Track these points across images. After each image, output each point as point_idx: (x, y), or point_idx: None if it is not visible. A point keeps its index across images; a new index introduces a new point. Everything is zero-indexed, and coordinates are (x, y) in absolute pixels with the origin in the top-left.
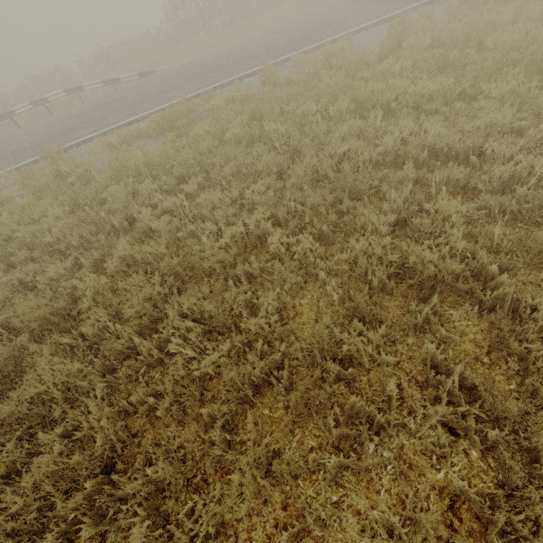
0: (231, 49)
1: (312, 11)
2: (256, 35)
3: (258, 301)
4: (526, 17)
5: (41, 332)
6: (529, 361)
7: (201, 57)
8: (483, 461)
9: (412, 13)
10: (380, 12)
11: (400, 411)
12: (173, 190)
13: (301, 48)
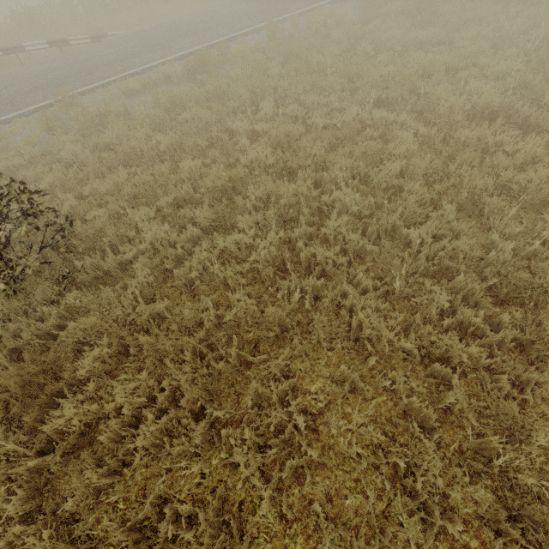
0: (199, 16)
1: None
2: (216, 6)
3: (393, 145)
4: None
5: (212, 203)
6: None
7: (163, 23)
8: None
9: None
10: None
11: None
12: (245, 113)
13: (281, 16)
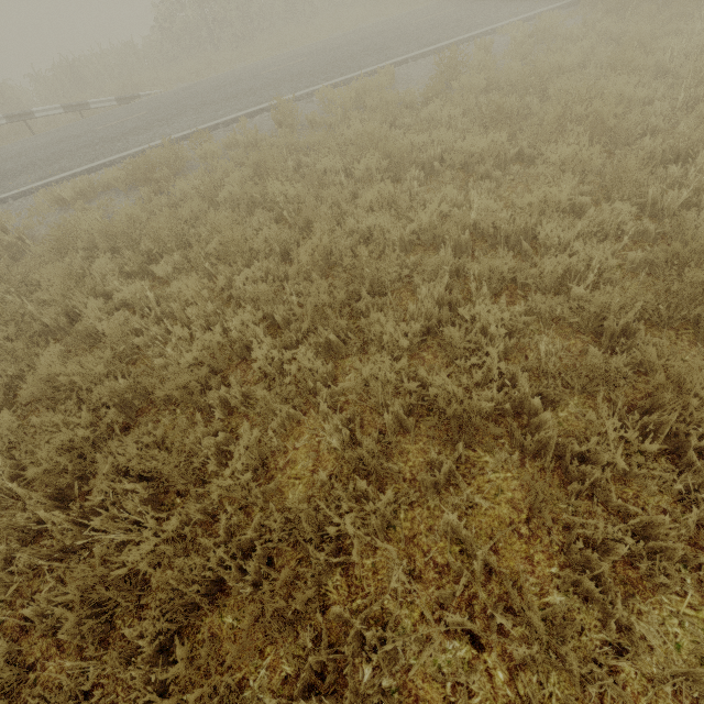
0: (243, 73)
1: (352, 30)
2: (278, 56)
3: (230, 448)
4: (597, 60)
5: None
6: (573, 535)
7: (204, 80)
8: (510, 686)
9: (471, 43)
10: (432, 39)
11: (410, 613)
12: (140, 271)
13: (332, 79)
